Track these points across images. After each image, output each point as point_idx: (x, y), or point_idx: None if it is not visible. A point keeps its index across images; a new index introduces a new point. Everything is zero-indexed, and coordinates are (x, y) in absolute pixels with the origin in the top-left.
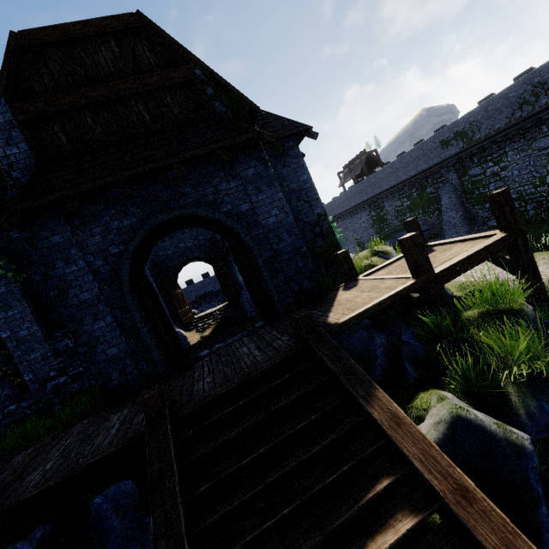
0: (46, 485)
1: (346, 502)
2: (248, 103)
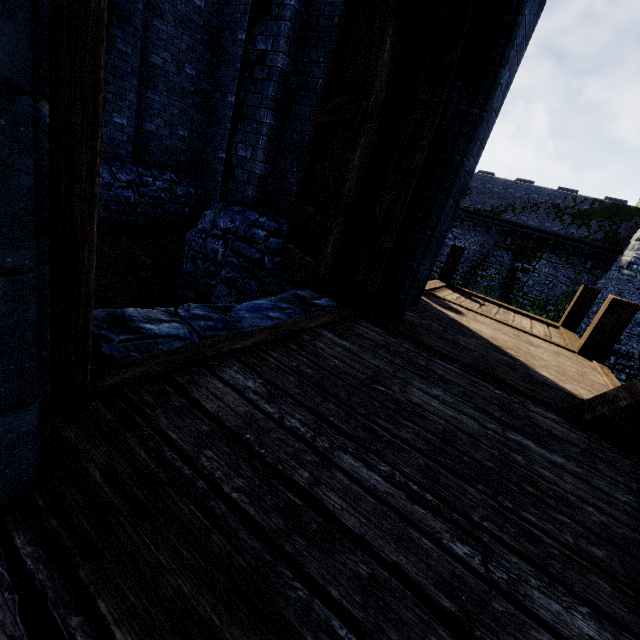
0: None
1: None
2: None
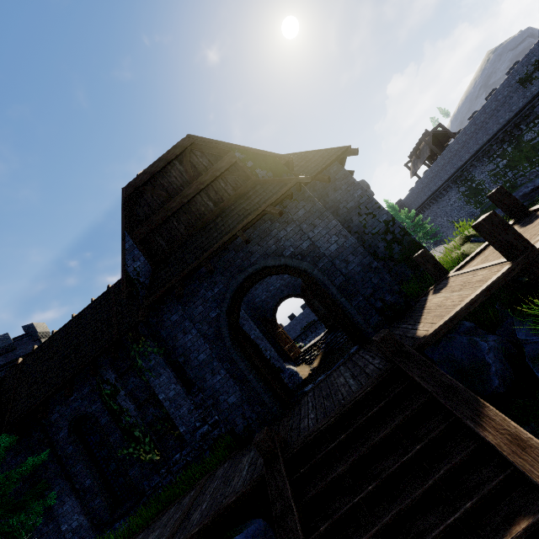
0: (203, 523)
1: None
2: (282, 158)
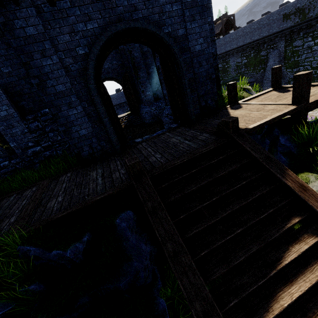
0: (70, 211)
1: (273, 228)
2: None
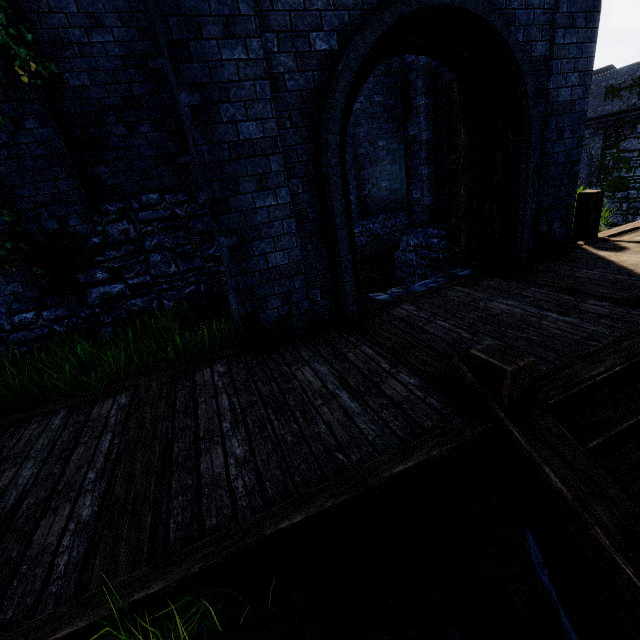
0: (317, 508)
1: None
2: None
